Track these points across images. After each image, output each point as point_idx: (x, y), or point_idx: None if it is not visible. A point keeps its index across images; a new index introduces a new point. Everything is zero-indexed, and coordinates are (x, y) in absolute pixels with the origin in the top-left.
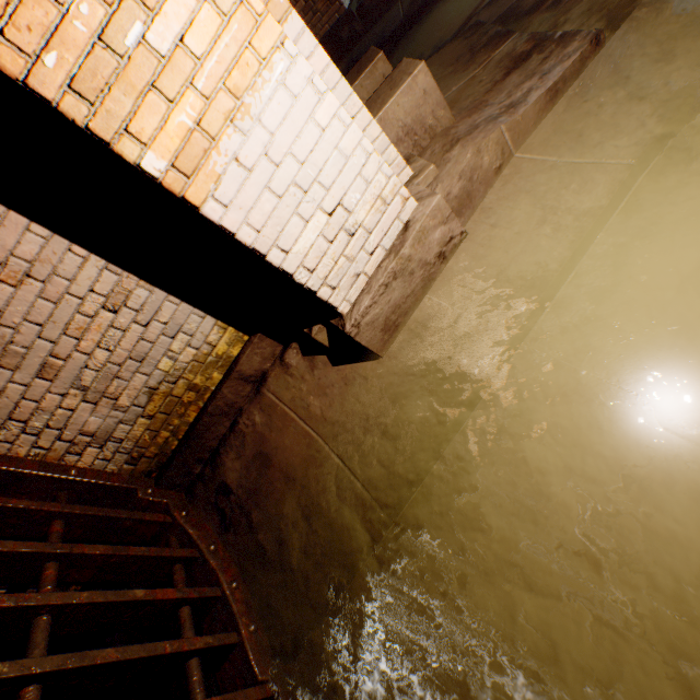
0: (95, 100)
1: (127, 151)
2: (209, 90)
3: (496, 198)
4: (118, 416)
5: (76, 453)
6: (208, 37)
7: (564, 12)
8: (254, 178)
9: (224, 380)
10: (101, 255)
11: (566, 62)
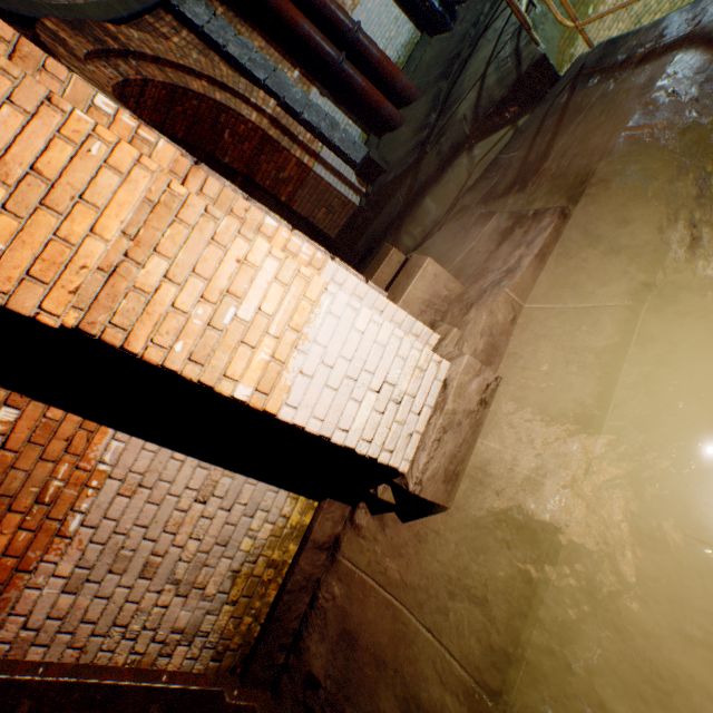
0: (205, 362)
1: (225, 389)
2: (279, 332)
3: (518, 343)
4: (205, 606)
5: (166, 654)
6: (276, 301)
7: (531, 193)
8: (315, 381)
9: (300, 550)
10: (195, 455)
11: (543, 234)
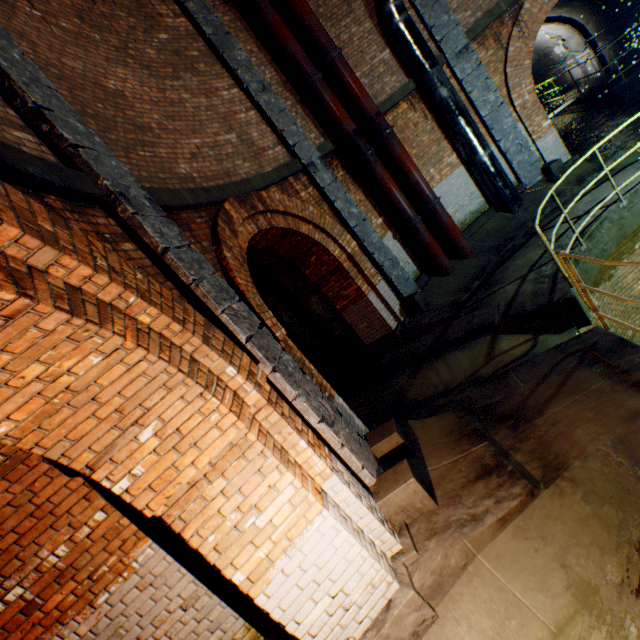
0: (223, 550)
1: (228, 572)
2: (278, 538)
3: (461, 590)
4: None
5: None
6: (284, 516)
7: (519, 439)
8: (290, 579)
9: None
10: (193, 572)
11: (510, 501)
